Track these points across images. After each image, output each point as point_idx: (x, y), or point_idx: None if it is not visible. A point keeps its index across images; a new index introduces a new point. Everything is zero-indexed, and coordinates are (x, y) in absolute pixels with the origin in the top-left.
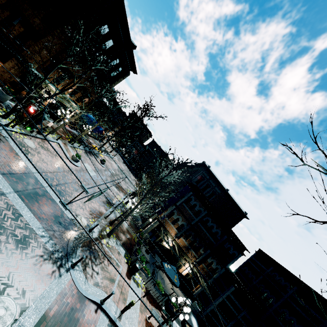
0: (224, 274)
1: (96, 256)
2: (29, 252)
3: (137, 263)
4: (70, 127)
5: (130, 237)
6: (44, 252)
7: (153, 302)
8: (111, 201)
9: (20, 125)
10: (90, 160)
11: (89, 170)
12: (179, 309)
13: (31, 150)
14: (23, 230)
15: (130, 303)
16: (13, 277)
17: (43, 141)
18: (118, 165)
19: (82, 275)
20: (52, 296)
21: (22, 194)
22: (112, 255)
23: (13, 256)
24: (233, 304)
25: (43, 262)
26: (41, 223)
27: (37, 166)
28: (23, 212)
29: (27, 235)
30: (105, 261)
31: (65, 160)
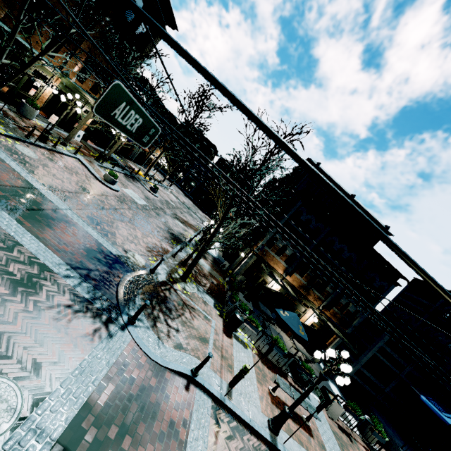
0: (367, 319)
1: (170, 306)
2: (43, 300)
3: (237, 313)
4: (96, 144)
5: (216, 283)
6: (74, 300)
7: (273, 367)
8: (177, 237)
9: (4, 126)
10: (134, 186)
11: (135, 197)
12: (330, 369)
13: (31, 160)
14: (25, 265)
15: (241, 370)
16: (8, 342)
17: (52, 153)
18: (178, 198)
19: (151, 334)
20: (100, 370)
21: (19, 214)
22: (195, 305)
23: (7, 306)
24: (390, 359)
25: (74, 315)
26: (62, 257)
27: (44, 181)
28: (23, 240)
29: (35, 274)
30: (186, 313)
31: (93, 180)
